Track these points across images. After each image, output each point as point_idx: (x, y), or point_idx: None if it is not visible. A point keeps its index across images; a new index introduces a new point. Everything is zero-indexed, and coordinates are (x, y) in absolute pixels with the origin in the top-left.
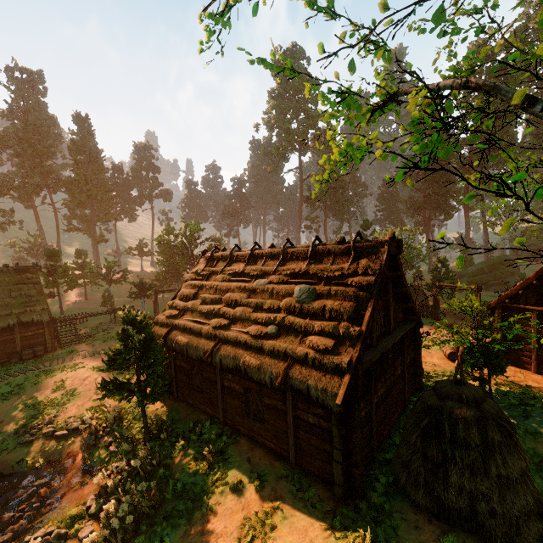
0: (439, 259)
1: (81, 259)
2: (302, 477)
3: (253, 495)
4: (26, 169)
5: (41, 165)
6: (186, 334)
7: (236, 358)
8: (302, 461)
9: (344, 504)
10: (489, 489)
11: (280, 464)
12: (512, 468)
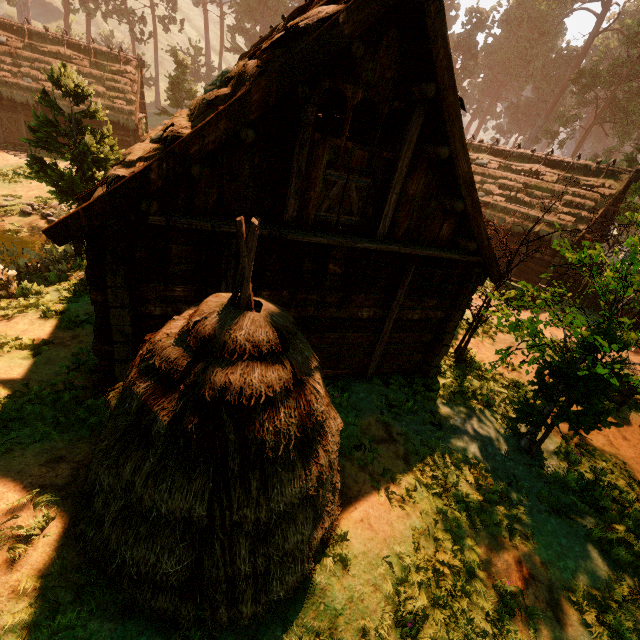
0: None
1: None
2: None
3: (49, 328)
4: None
5: None
6: None
7: None
8: None
9: (99, 393)
10: (112, 490)
11: None
12: (159, 495)
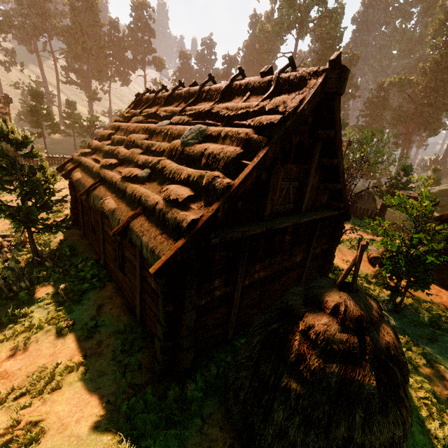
0: (405, 167)
1: (70, 109)
2: (139, 338)
3: (73, 344)
4: (27, 8)
5: (39, 5)
6: (83, 172)
7: (102, 199)
8: (146, 323)
9: (160, 382)
10: None
11: (127, 319)
12: (374, 436)
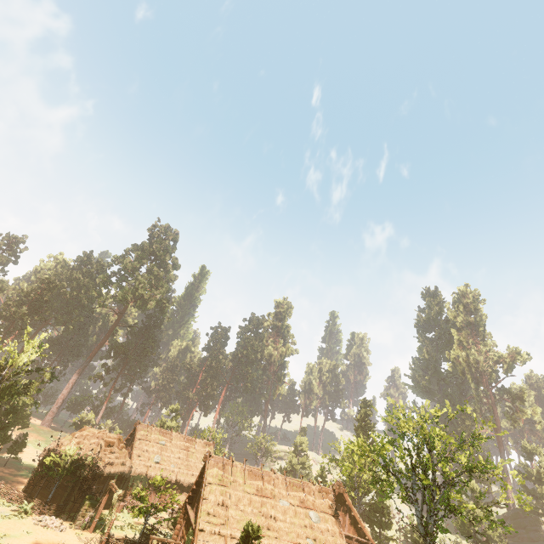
0: None
1: None
2: None
3: None
4: None
5: None
6: None
7: None
8: None
9: None
10: None
11: None
12: None
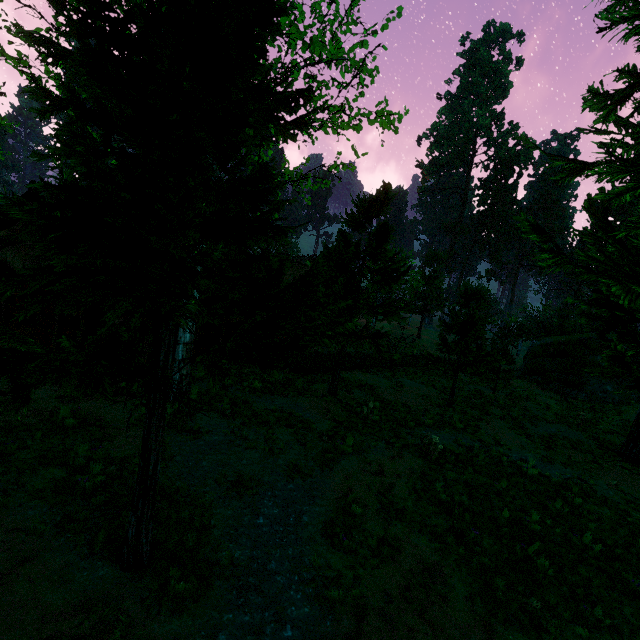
0: None
1: None
2: None
3: None
4: None
5: None
6: None
7: None
8: None
9: None
10: None
11: None
12: None
